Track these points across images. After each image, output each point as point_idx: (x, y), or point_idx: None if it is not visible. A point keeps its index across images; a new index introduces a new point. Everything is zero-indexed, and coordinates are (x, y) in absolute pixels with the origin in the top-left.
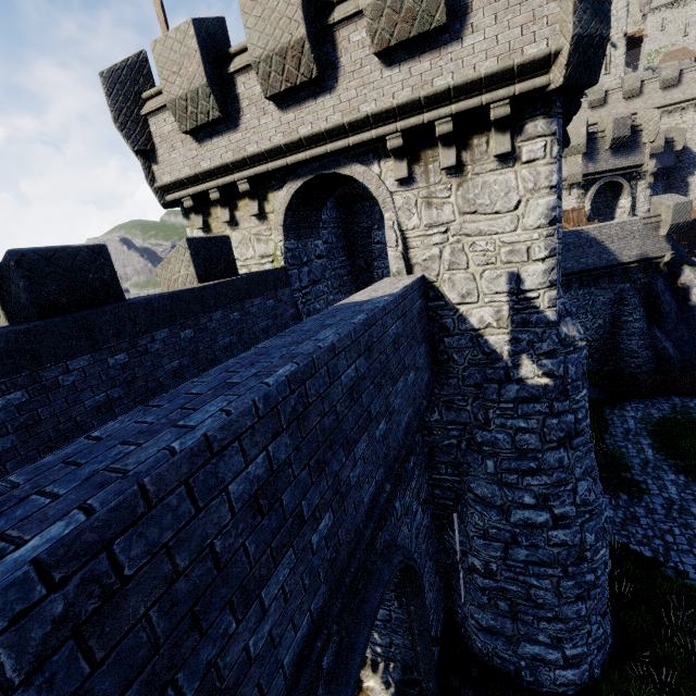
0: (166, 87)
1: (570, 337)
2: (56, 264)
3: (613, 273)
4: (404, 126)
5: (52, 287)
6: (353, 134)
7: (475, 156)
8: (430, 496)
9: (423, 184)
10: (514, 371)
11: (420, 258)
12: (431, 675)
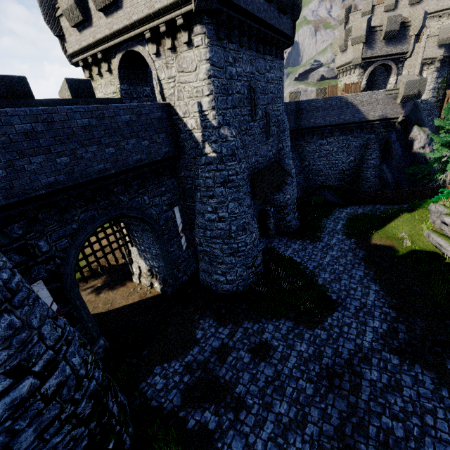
0: (60, 3)
1: (224, 135)
2: (5, 82)
3: (362, 127)
4: (149, 27)
5: (4, 90)
6: (133, 30)
7: (179, 43)
8: (184, 213)
9: (164, 57)
10: (203, 150)
11: (167, 94)
12: (170, 277)
